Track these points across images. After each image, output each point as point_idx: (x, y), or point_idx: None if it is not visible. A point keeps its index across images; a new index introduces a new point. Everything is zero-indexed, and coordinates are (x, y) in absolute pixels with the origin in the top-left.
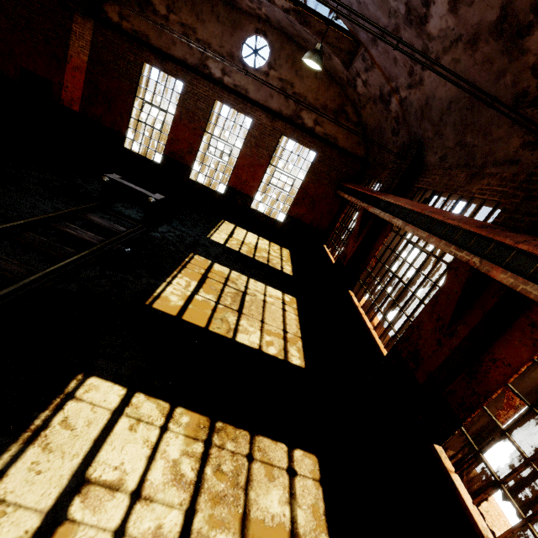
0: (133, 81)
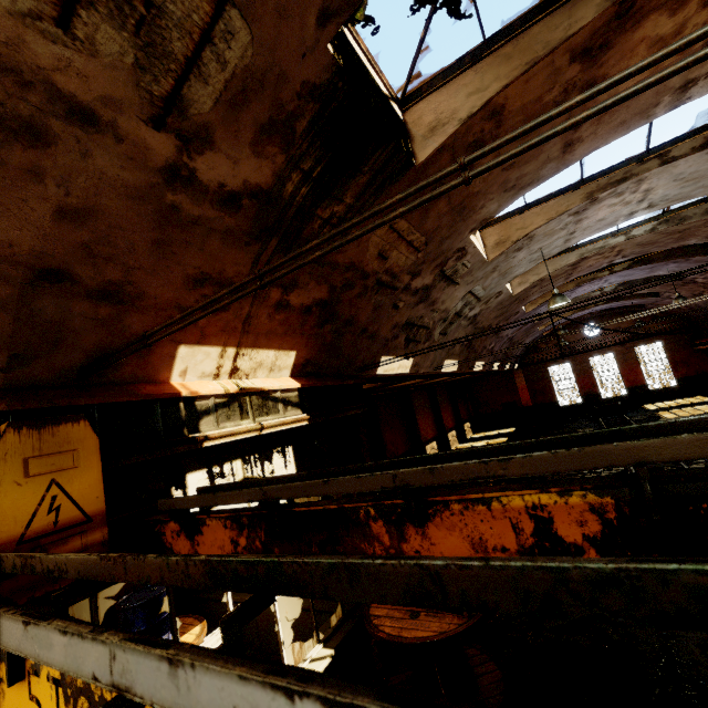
0: (547, 377)
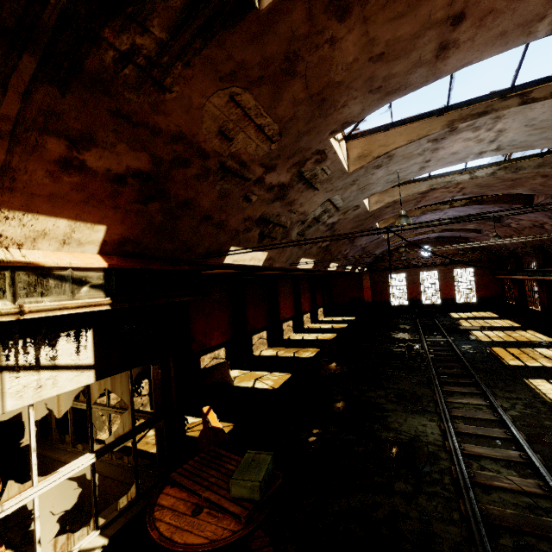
0: (387, 282)
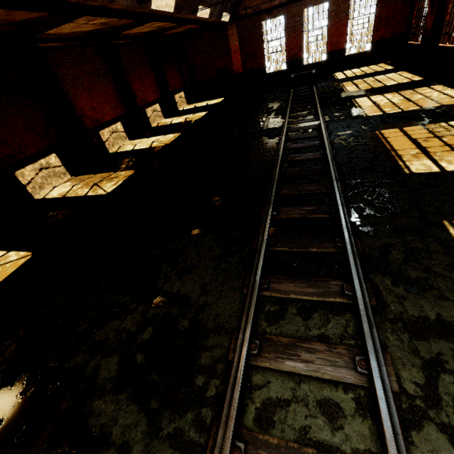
0: (260, 36)
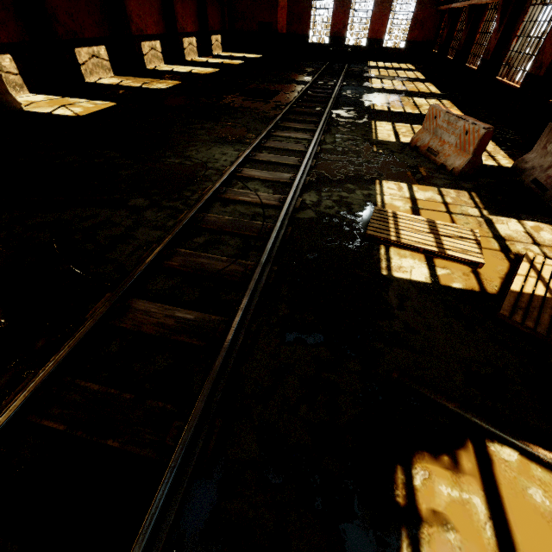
0: None
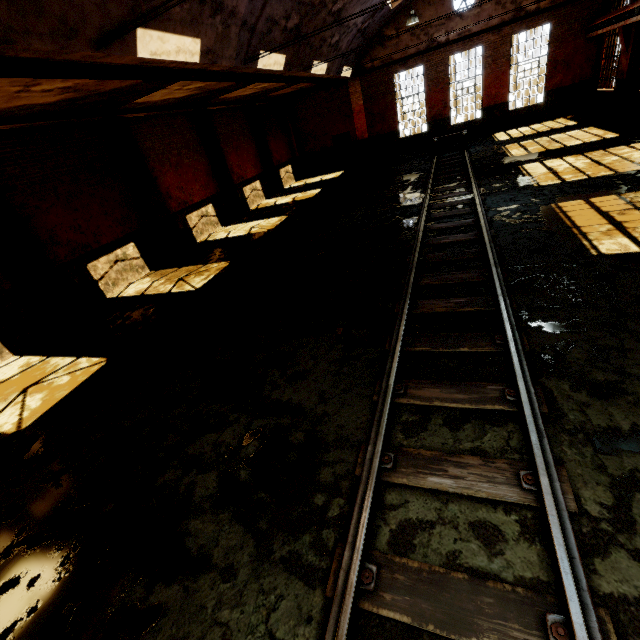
0: (391, 92)
